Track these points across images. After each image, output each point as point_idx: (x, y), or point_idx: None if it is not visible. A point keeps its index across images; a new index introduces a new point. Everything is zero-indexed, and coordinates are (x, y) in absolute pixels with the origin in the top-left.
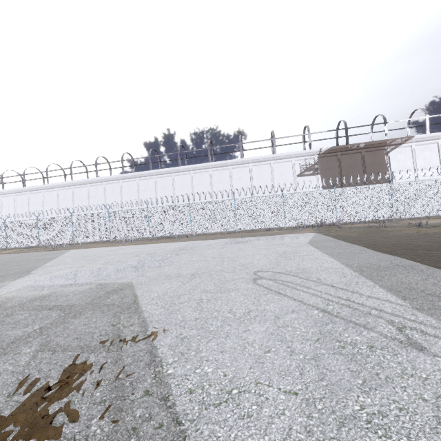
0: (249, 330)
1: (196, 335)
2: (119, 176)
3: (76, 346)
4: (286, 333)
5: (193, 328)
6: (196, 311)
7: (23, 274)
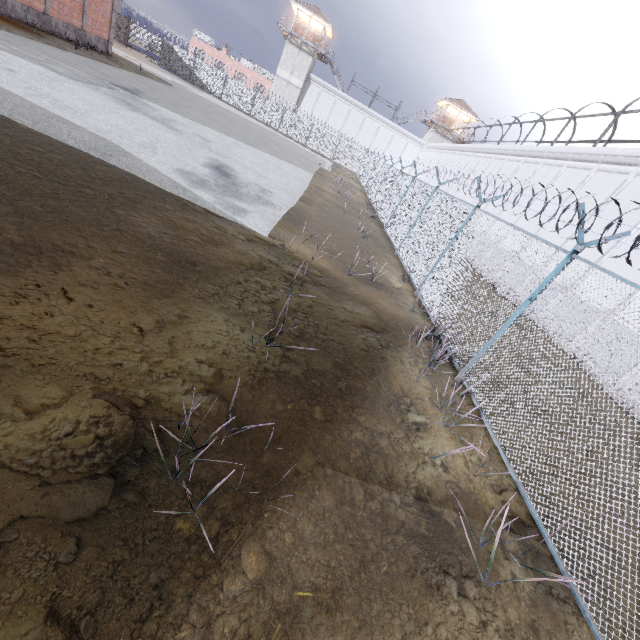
0: None
1: None
2: (511, 148)
3: None
4: None
5: None
6: None
7: (172, 111)
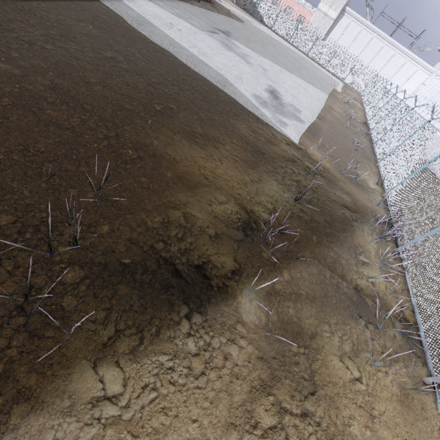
0: (143, 2)
1: (148, 3)
2: None
3: (161, 5)
4: (136, 0)
5: (152, 5)
6: (160, 10)
7: (246, 47)
